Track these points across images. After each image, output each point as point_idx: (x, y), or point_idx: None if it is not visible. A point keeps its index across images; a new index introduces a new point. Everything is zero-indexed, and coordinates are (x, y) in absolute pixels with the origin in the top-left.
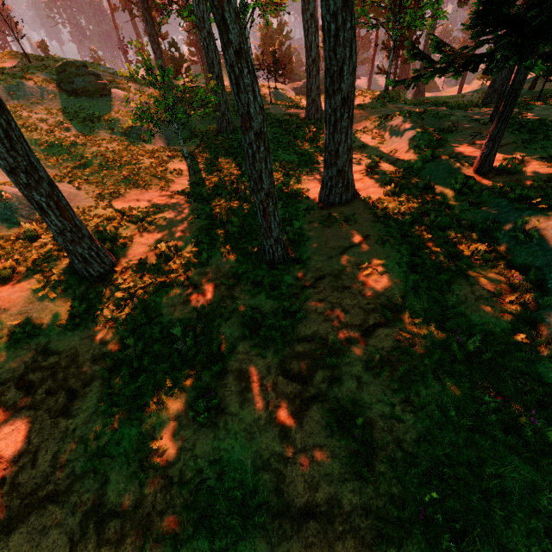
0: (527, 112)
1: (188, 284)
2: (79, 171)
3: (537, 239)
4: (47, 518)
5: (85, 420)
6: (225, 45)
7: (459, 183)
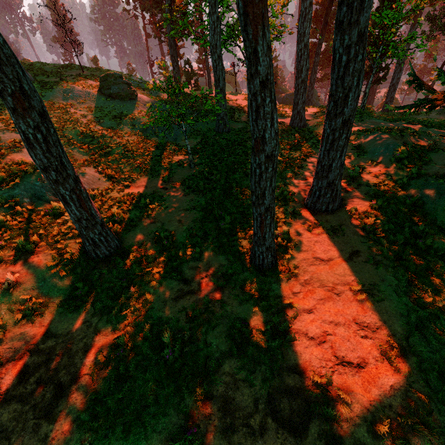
0: None
1: (180, 278)
2: (104, 158)
3: None
4: None
5: (65, 429)
6: (252, 75)
7: None
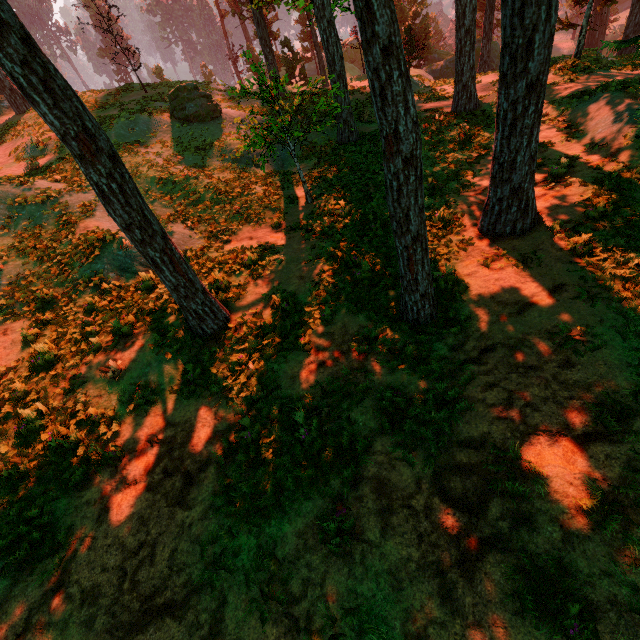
0: None
1: (309, 348)
2: (192, 208)
3: None
4: (164, 634)
5: (201, 515)
6: (368, 42)
7: None
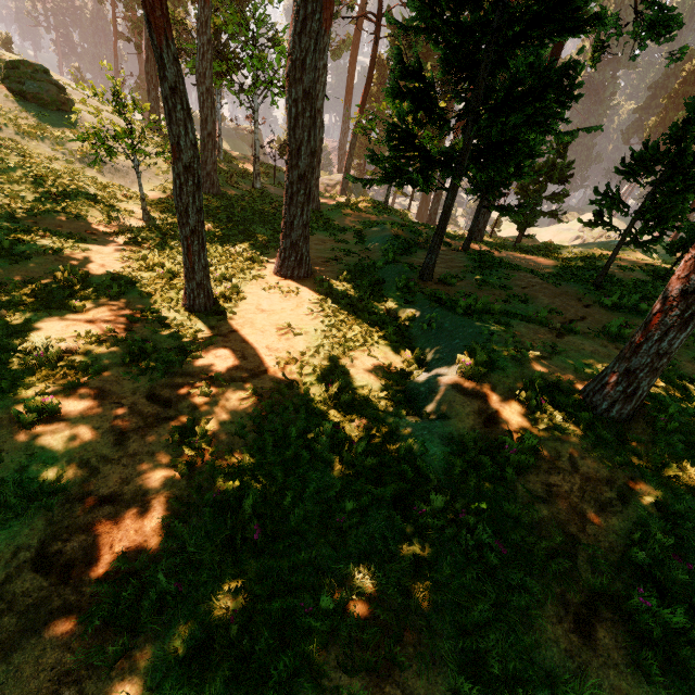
0: (496, 252)
1: (81, 309)
2: None
3: (436, 330)
4: None
5: None
6: (162, 79)
7: (402, 282)
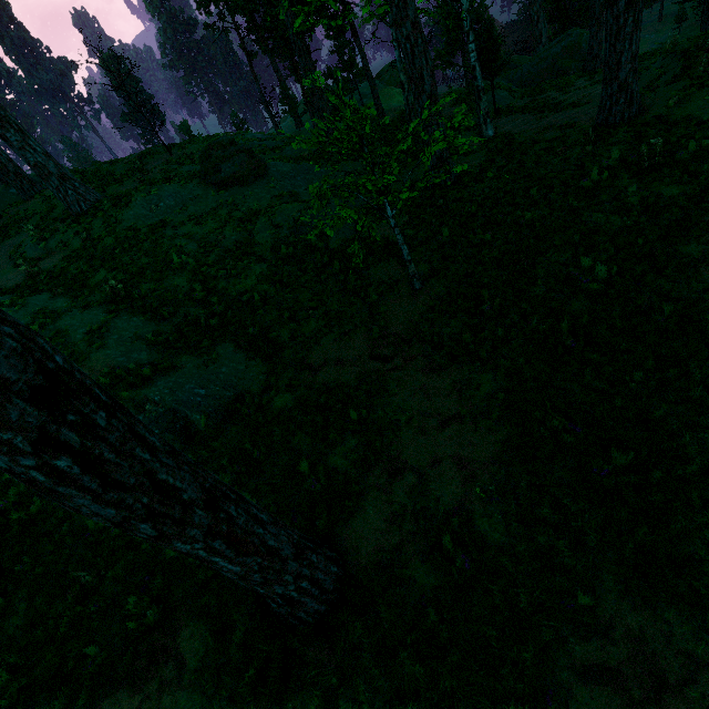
0: None
1: None
2: (244, 314)
3: None
4: None
5: None
6: None
7: None
